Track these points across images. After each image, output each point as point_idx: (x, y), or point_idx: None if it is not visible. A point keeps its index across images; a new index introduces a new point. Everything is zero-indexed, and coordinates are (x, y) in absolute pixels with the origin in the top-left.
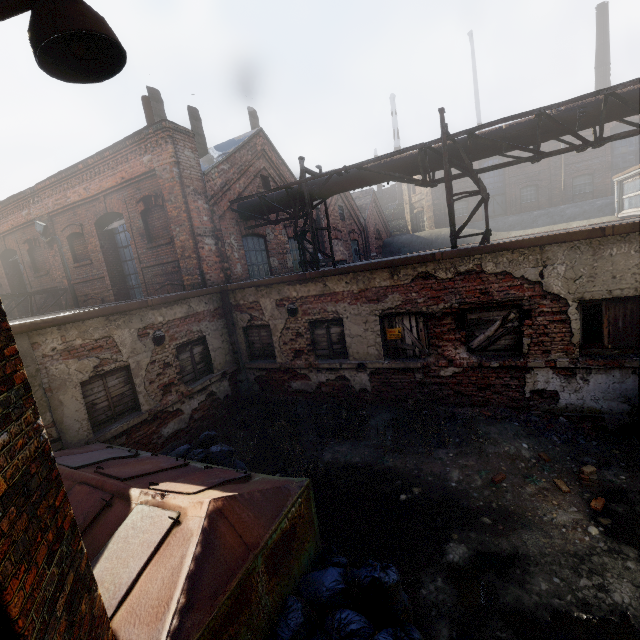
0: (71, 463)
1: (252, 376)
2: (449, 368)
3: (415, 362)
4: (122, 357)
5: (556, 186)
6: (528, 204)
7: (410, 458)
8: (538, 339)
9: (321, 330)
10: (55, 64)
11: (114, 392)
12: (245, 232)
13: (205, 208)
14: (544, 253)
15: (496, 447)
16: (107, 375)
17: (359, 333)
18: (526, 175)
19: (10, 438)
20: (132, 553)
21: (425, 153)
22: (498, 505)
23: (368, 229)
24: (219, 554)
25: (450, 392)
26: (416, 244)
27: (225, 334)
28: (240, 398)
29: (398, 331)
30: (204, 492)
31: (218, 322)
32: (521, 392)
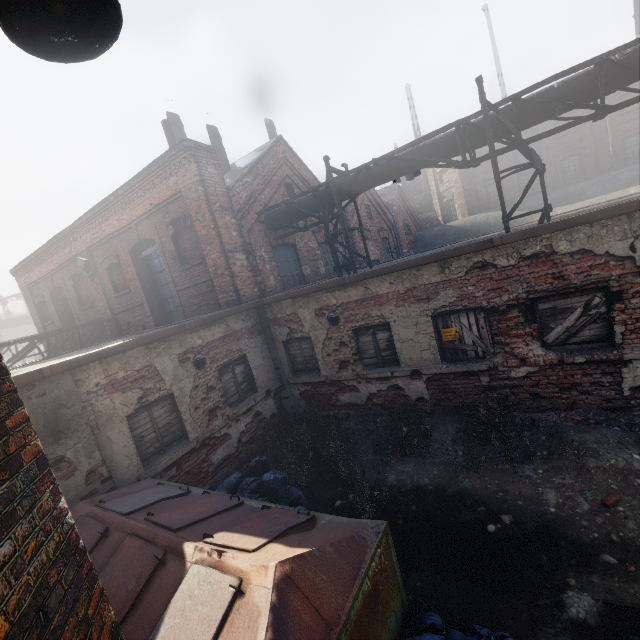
0: (121, 508)
1: (297, 392)
2: (521, 368)
3: (479, 364)
4: (165, 385)
5: (603, 151)
6: (572, 176)
7: (489, 477)
8: (635, 325)
9: (366, 337)
10: (33, 37)
11: (160, 422)
12: (275, 243)
13: (233, 223)
14: (634, 221)
15: (598, 460)
16: (152, 405)
17: (410, 337)
18: (566, 145)
19: (15, 546)
20: (191, 634)
21: (464, 130)
22: (619, 537)
23: (397, 225)
24: (295, 639)
25: (525, 395)
26: (450, 234)
27: (265, 350)
28: (286, 415)
29: (455, 331)
30: (266, 547)
31: (257, 338)
32: (617, 390)
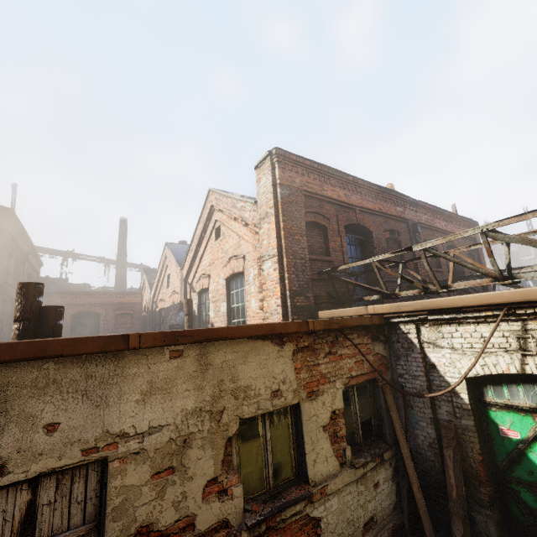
0: None
1: None
2: None
3: None
4: None
5: None
6: None
7: None
8: None
9: None
10: None
11: None
12: None
13: None
14: None
15: None
16: None
17: None
18: None
19: None
20: None
21: None
22: None
23: None
24: None
25: None
26: None
27: None
28: None
29: None
30: None
31: None
32: None
